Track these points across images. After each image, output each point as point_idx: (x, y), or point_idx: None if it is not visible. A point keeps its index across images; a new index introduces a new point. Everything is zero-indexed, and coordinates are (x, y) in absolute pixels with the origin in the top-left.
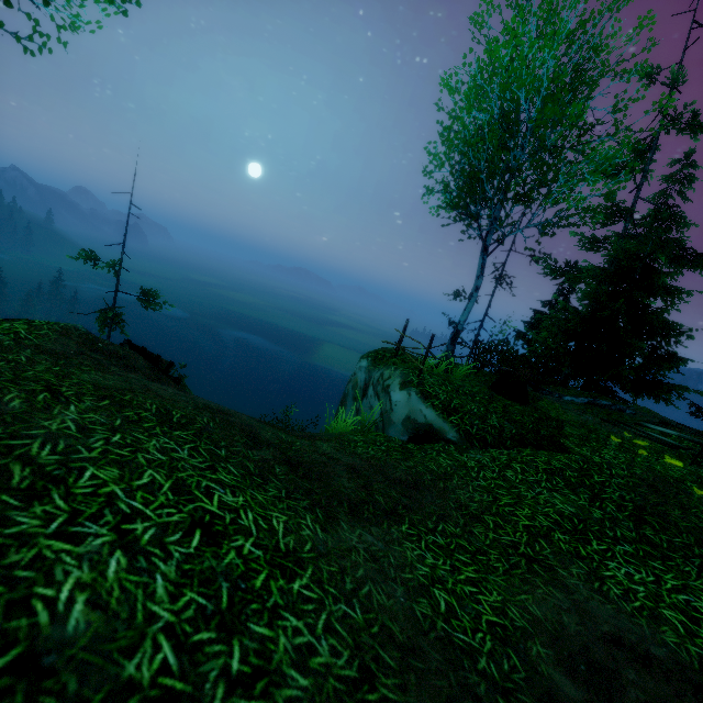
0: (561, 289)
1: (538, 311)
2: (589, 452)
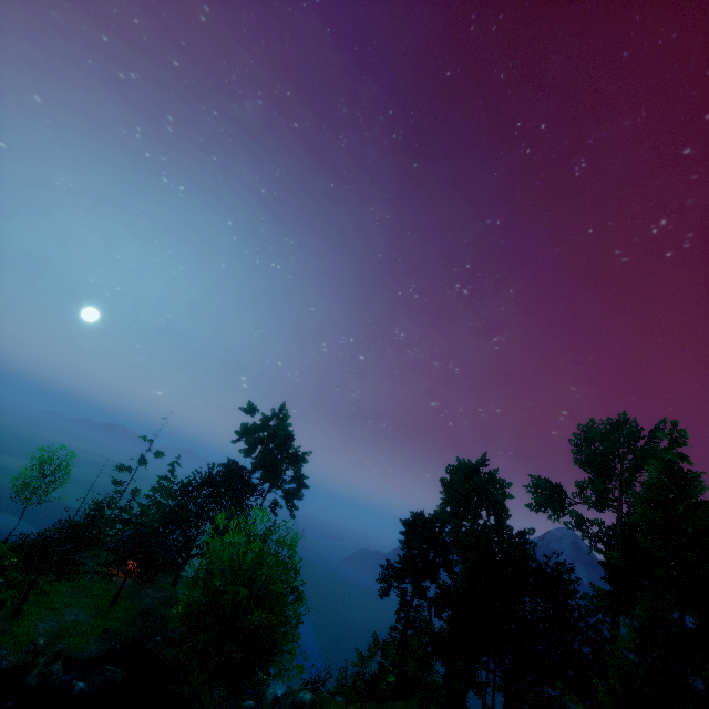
0: (127, 505)
1: (116, 514)
2: (5, 561)
